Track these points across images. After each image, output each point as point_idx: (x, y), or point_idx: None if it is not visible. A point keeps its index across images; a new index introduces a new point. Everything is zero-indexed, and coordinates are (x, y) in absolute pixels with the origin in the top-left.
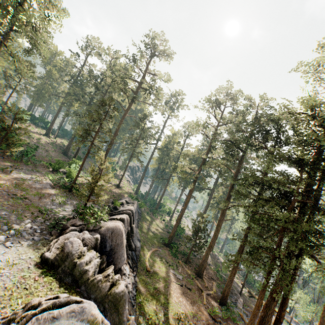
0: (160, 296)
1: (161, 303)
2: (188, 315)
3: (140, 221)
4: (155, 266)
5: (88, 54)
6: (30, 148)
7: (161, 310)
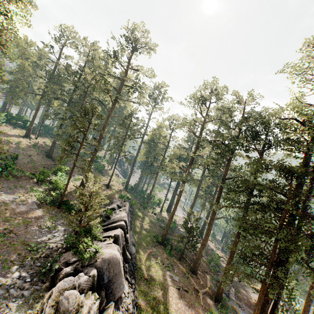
0: (160, 307)
1: None
2: None
3: (133, 221)
4: (152, 270)
5: (63, 45)
6: (9, 156)
7: None
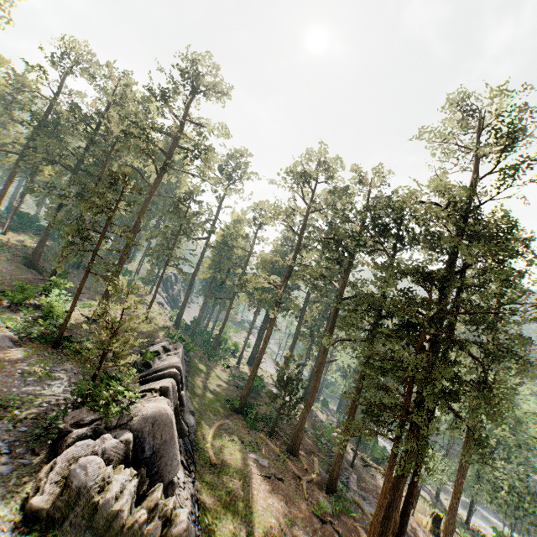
0: (238, 505)
1: (241, 516)
2: (284, 524)
3: (190, 376)
4: (224, 452)
5: (67, 71)
6: None
7: (243, 528)
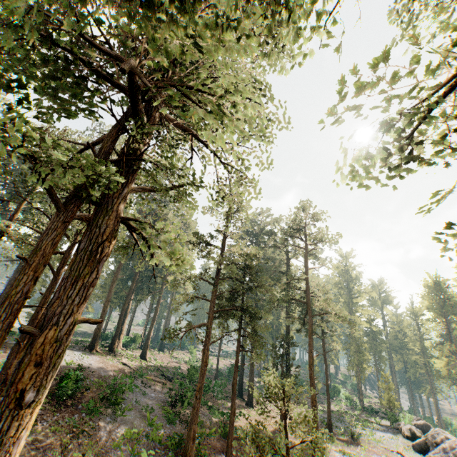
0: None
1: None
2: None
3: None
4: None
5: None
6: None
7: None
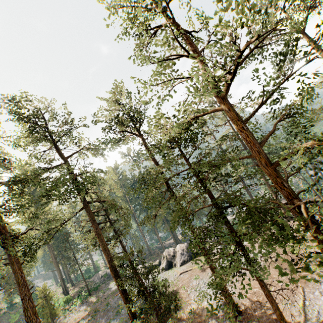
0: None
1: None
2: None
3: None
4: None
5: None
6: None
7: None
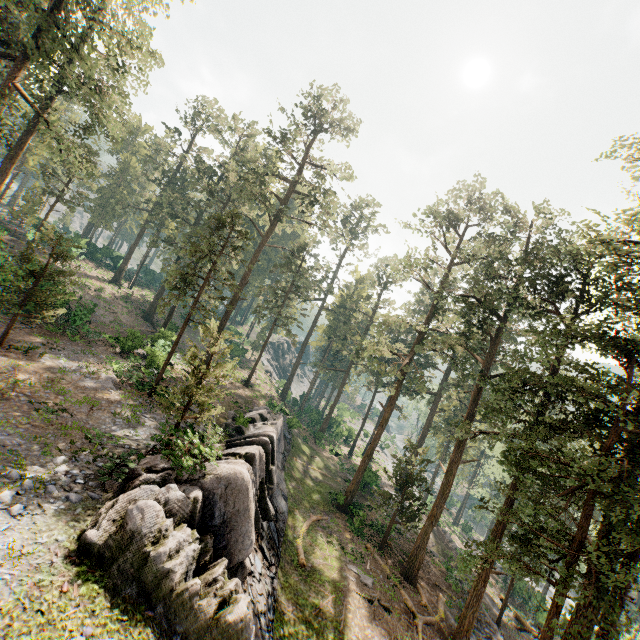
0: (325, 624)
1: (326, 639)
2: None
3: (290, 456)
4: (317, 554)
5: (197, 129)
6: (82, 307)
7: None
